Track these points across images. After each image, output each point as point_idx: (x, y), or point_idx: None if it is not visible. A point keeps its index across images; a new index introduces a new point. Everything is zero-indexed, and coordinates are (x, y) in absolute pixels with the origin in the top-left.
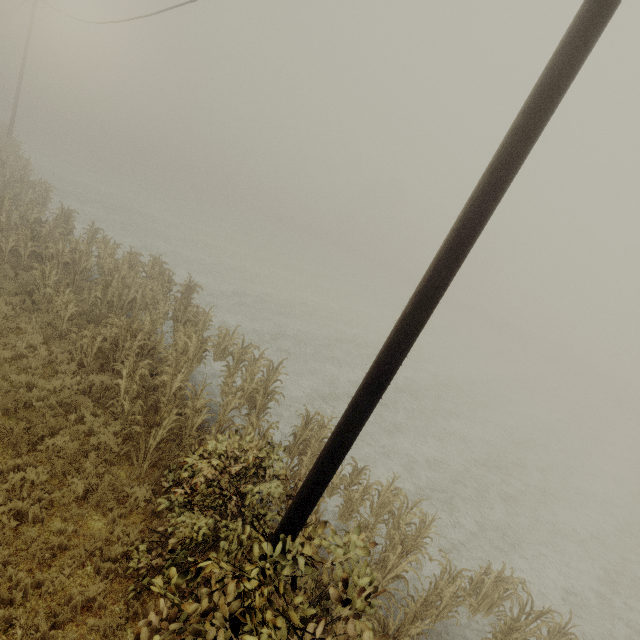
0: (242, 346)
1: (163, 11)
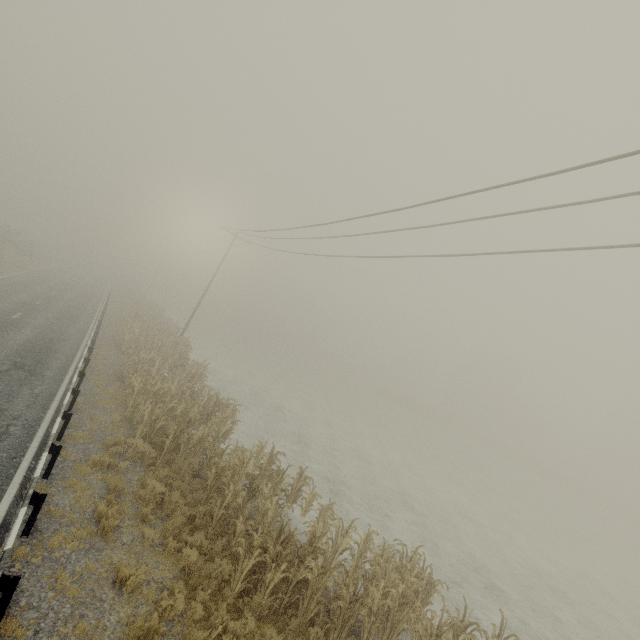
0: None
1: (494, 253)
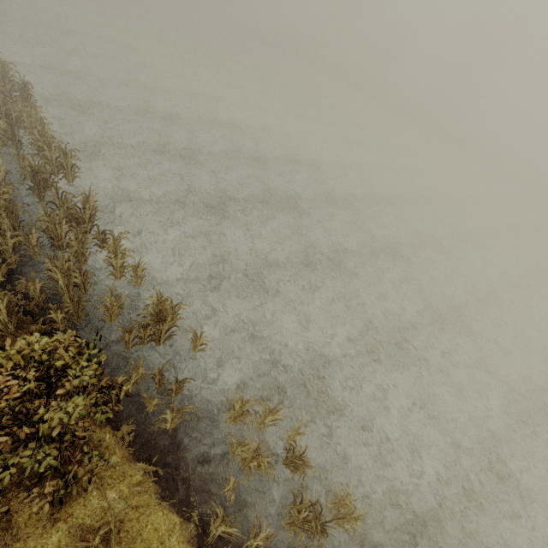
0: (40, 135)
1: None
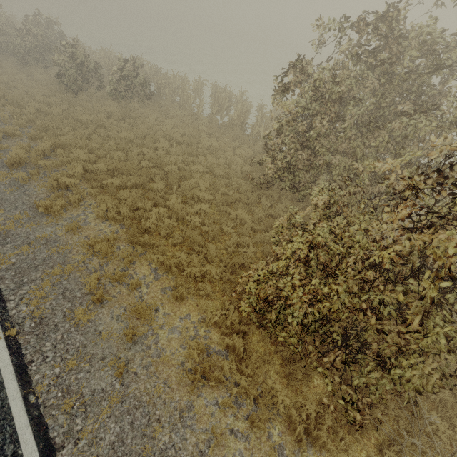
0: None
1: None
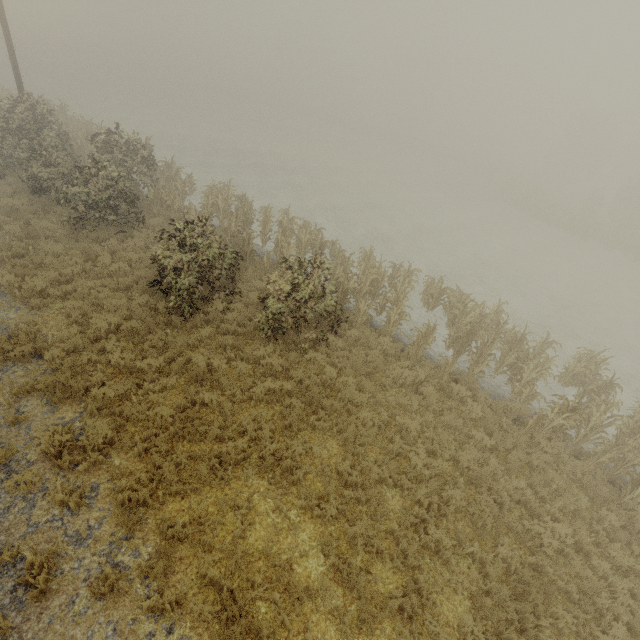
0: (84, 123)
1: None
